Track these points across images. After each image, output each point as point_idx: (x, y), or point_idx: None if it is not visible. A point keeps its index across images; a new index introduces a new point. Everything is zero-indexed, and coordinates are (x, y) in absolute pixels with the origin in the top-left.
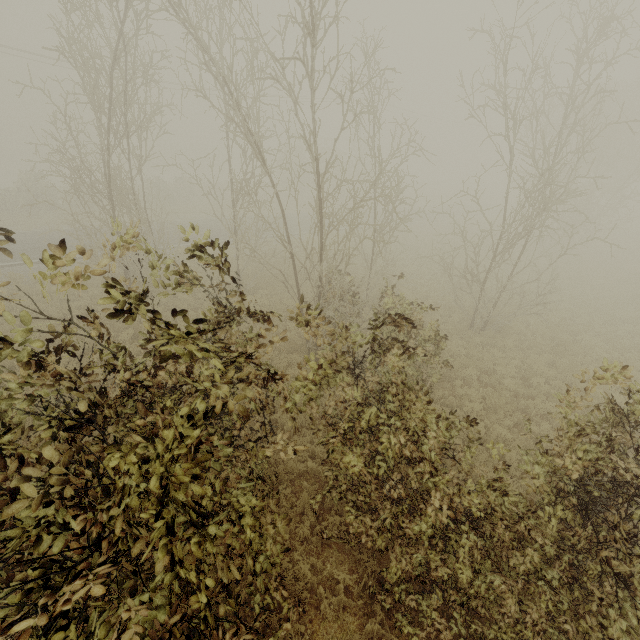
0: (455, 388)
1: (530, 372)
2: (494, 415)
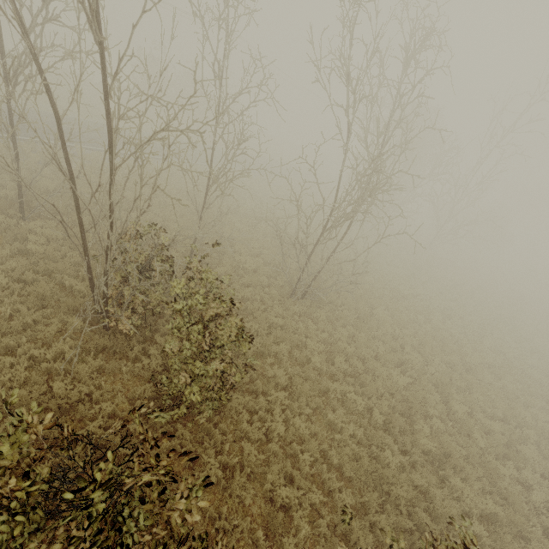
0: (266, 365)
1: (335, 347)
2: (297, 404)
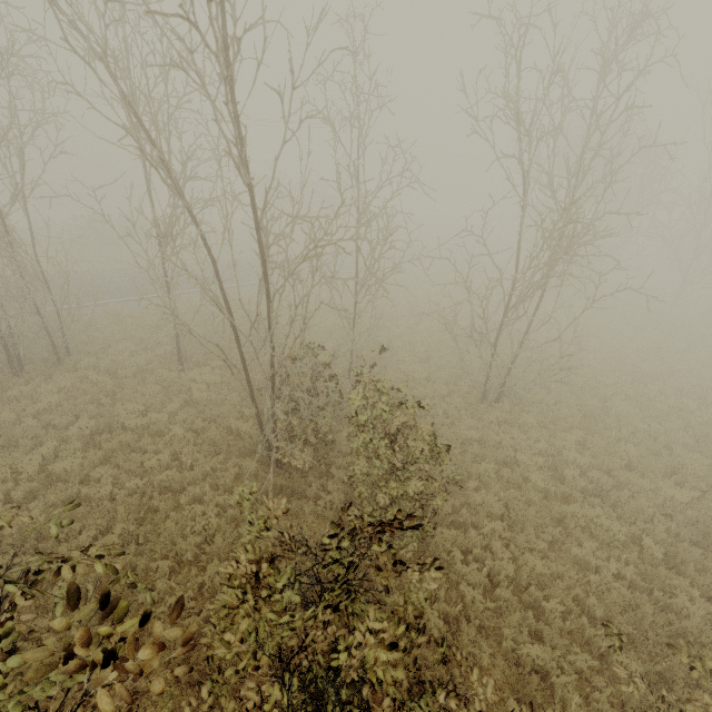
0: (468, 492)
1: (560, 459)
2: (523, 536)
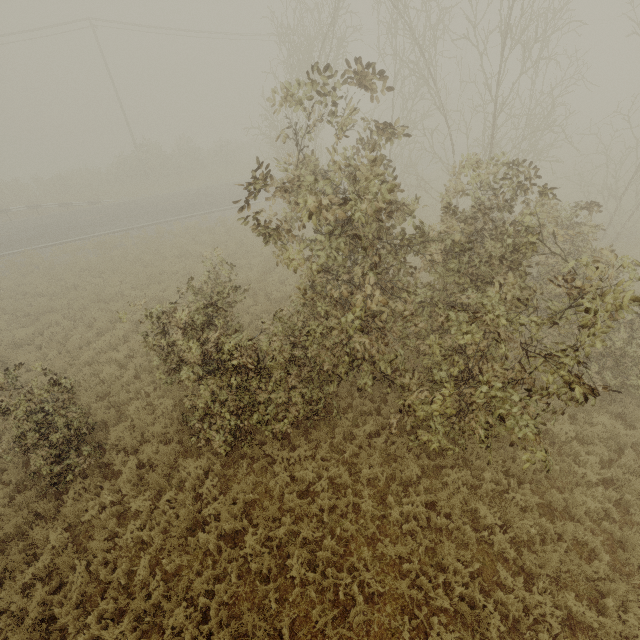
0: None
1: None
2: None
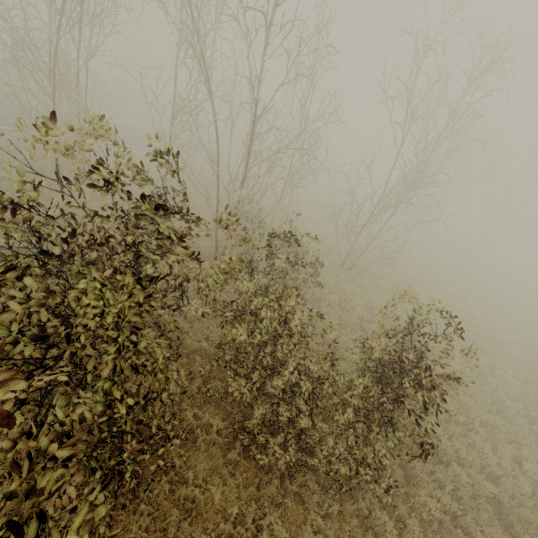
0: (322, 307)
1: (375, 305)
2: (344, 330)
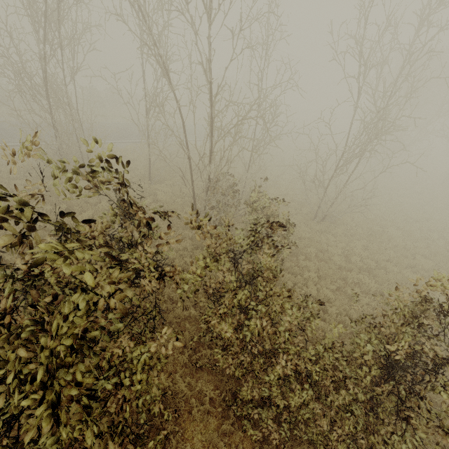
0: (299, 261)
1: (351, 252)
2: (324, 281)
